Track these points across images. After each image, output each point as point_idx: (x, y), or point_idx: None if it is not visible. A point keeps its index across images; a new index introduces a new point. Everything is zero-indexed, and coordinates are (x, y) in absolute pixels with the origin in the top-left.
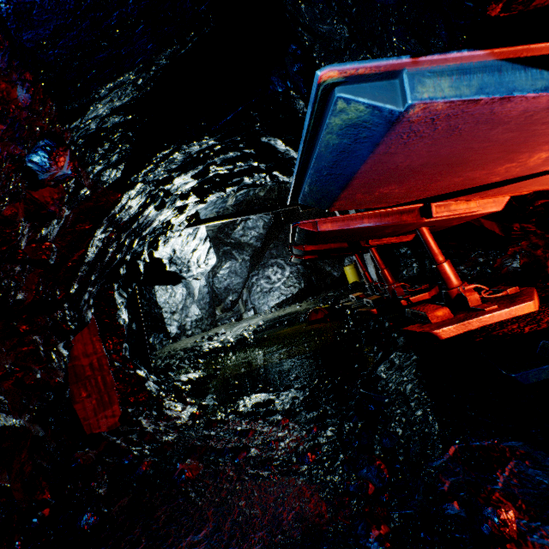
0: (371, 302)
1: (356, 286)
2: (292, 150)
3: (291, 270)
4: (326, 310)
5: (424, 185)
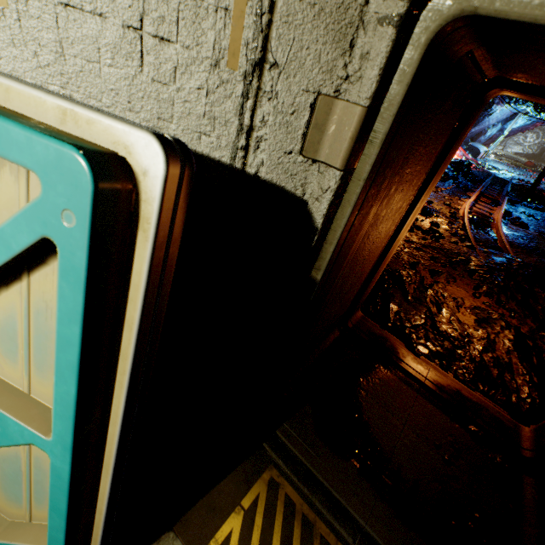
0: None
1: None
2: None
3: (539, 142)
4: (533, 164)
5: None
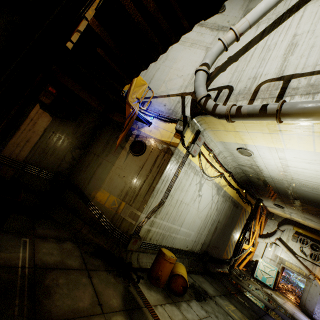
0: None
1: None
2: None
3: None
4: None
5: None
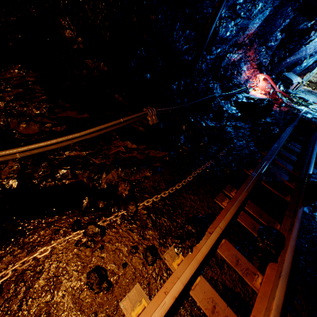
0: None
1: None
2: None
3: None
4: None
5: None
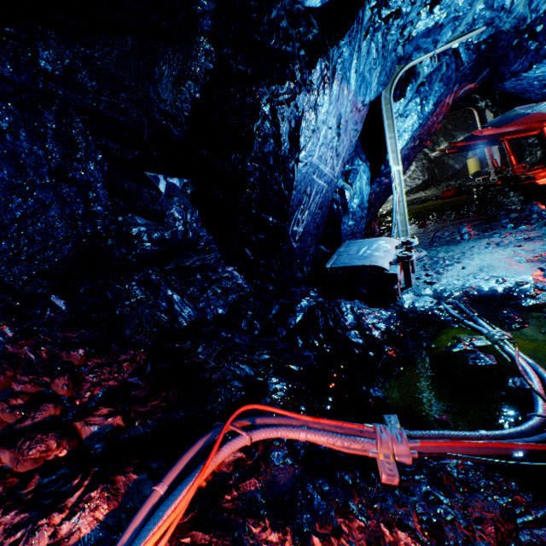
0: (497, 179)
1: (477, 175)
2: (476, 95)
3: (416, 165)
4: (456, 189)
5: (539, 119)
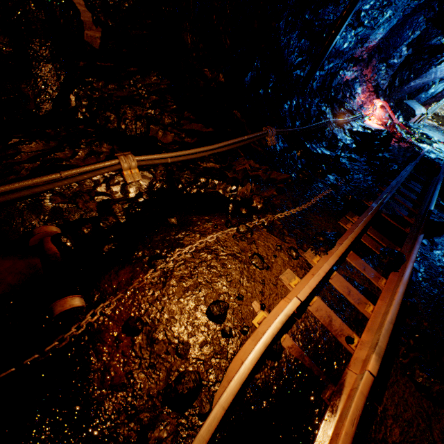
0: None
1: None
2: None
3: None
4: None
5: None
